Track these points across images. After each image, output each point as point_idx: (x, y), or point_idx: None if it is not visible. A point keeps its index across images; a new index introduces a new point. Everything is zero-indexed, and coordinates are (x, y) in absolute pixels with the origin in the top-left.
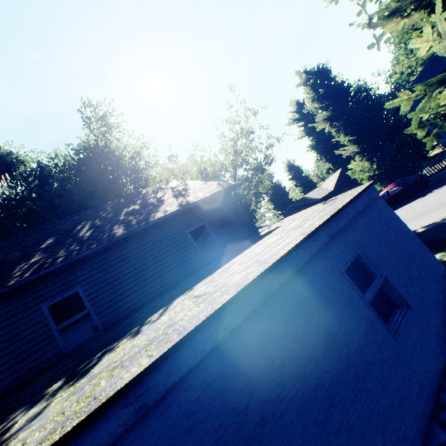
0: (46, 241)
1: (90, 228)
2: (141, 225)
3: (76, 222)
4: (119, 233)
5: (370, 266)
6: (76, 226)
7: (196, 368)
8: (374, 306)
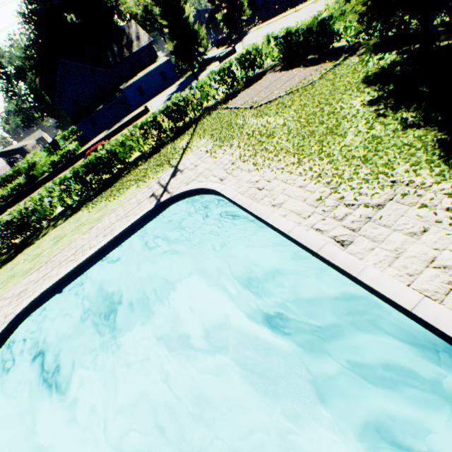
0: (107, 52)
1: (117, 51)
2: (131, 54)
3: (109, 44)
4: (127, 56)
5: (165, 73)
6: (111, 47)
7: (143, 80)
8: (164, 78)
